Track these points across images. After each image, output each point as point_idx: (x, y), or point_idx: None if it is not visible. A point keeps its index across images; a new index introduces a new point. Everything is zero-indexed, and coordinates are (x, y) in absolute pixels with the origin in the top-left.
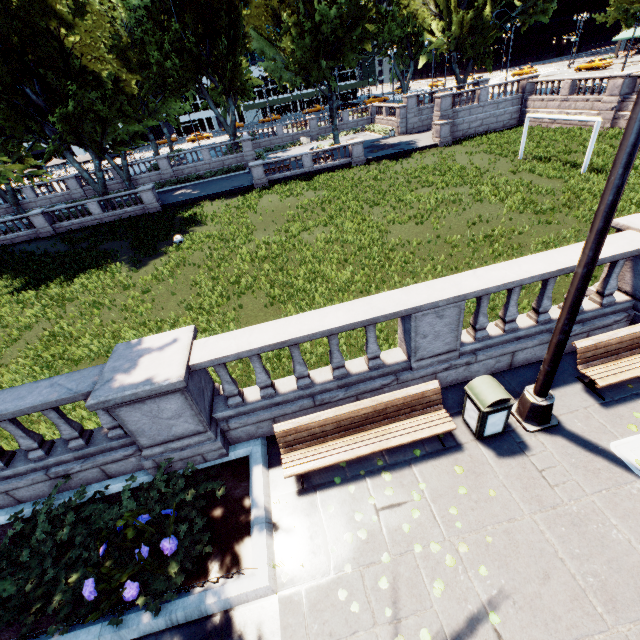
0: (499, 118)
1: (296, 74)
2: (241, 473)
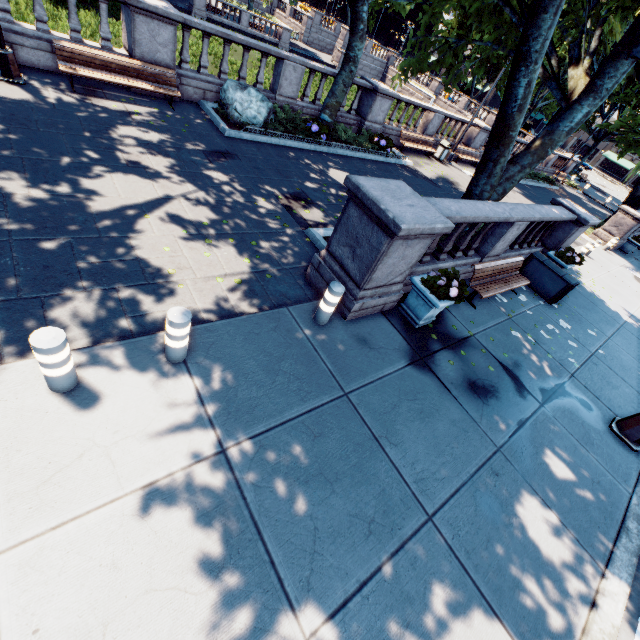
0: (372, 71)
1: None
2: None
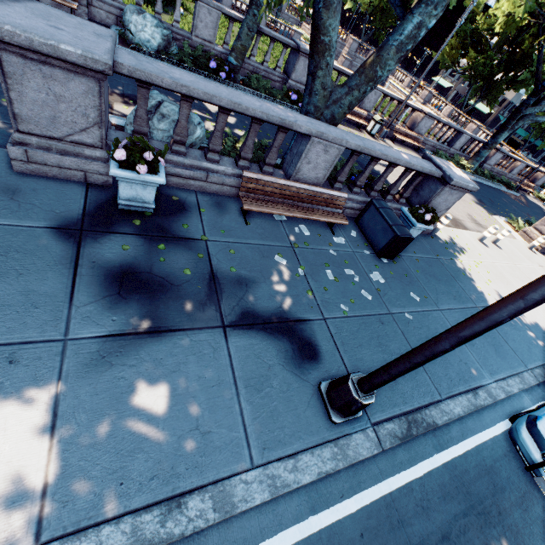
0: None
1: None
2: None
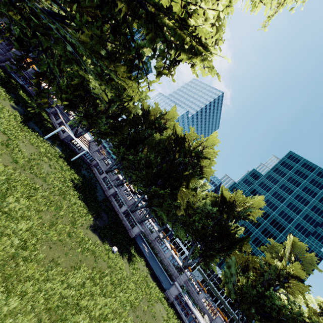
0: None
1: (234, 292)
2: None
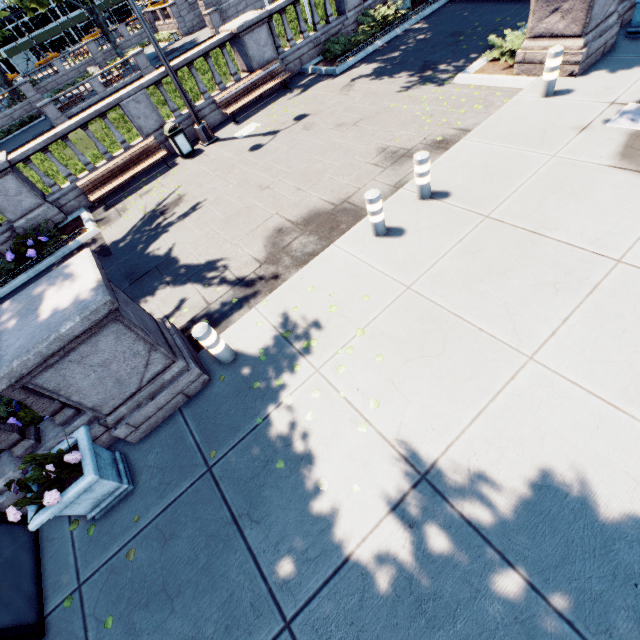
0: None
1: None
2: (77, 220)
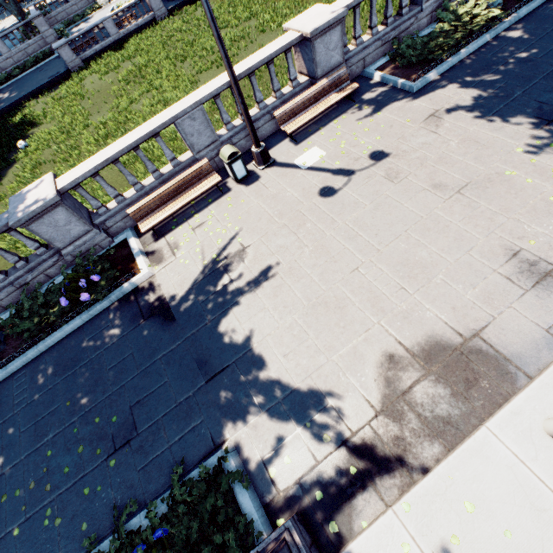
0: None
1: None
2: (124, 246)
